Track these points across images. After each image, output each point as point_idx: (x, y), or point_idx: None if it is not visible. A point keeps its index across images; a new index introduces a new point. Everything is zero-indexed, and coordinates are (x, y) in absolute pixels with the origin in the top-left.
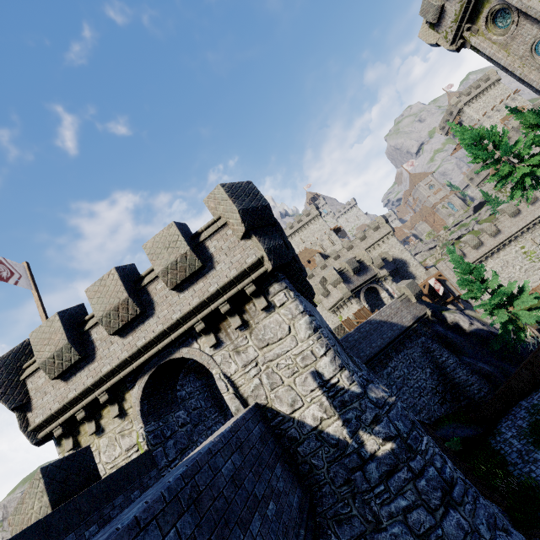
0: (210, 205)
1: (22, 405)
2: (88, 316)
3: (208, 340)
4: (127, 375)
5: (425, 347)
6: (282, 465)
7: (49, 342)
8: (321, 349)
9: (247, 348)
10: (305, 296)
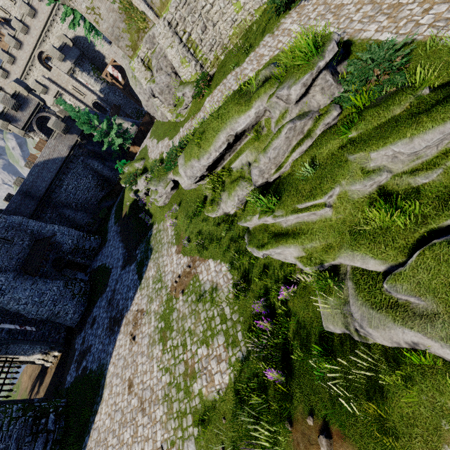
0: None
1: None
2: None
3: None
4: None
5: (84, 163)
6: None
7: None
8: None
9: None
10: None
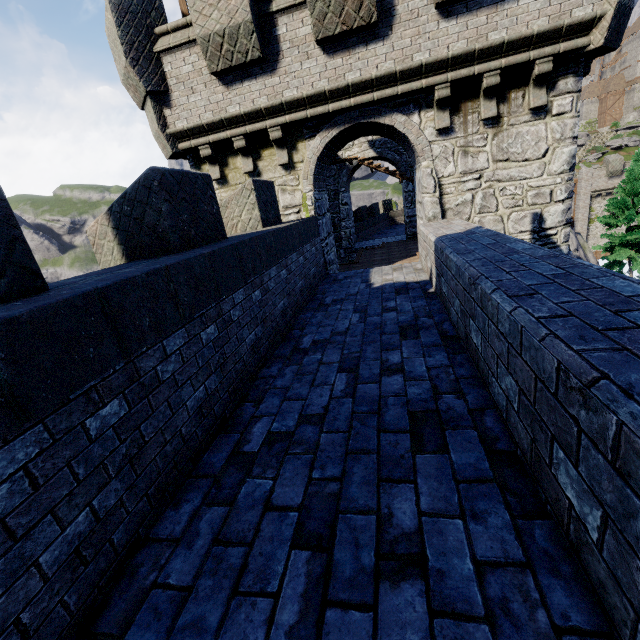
0: None
1: (158, 93)
2: None
3: (440, 118)
4: (314, 118)
5: None
6: None
7: (218, 4)
8: (563, 194)
9: (479, 153)
10: None
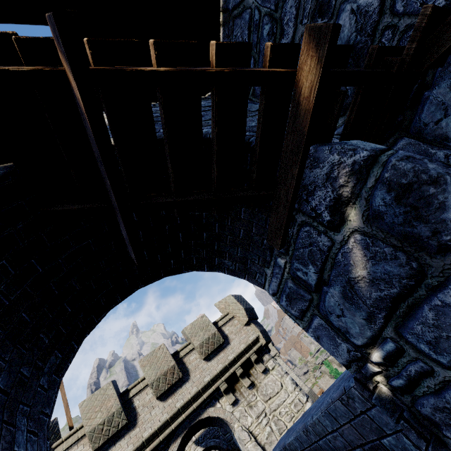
0: (221, 306)
1: None
2: (131, 386)
3: (229, 398)
4: (164, 439)
5: None
6: None
7: (101, 408)
8: (304, 397)
9: (257, 402)
10: None
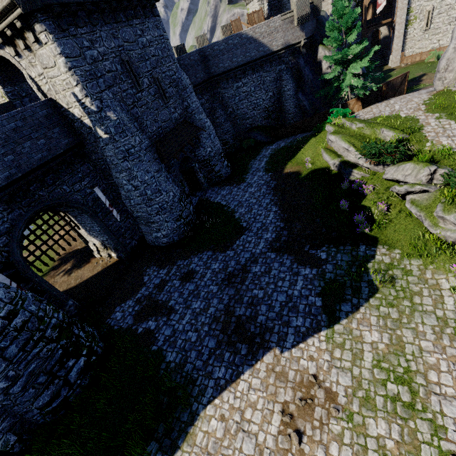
0: None
1: None
2: None
3: (11, 51)
4: None
5: (280, 75)
6: (61, 129)
7: None
8: (74, 82)
9: (36, 66)
10: (93, 26)
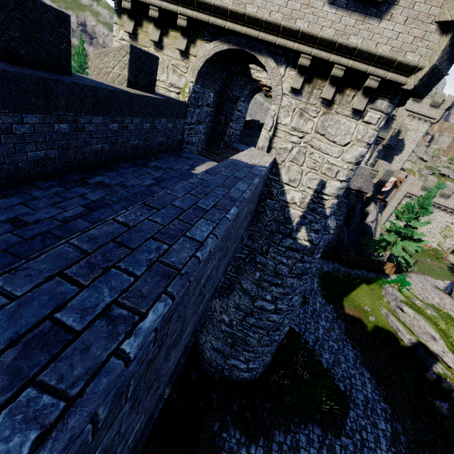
0: None
1: None
2: None
3: (296, 80)
4: (214, 26)
5: (340, 205)
6: (258, 200)
7: None
8: (344, 177)
9: (309, 121)
10: None
